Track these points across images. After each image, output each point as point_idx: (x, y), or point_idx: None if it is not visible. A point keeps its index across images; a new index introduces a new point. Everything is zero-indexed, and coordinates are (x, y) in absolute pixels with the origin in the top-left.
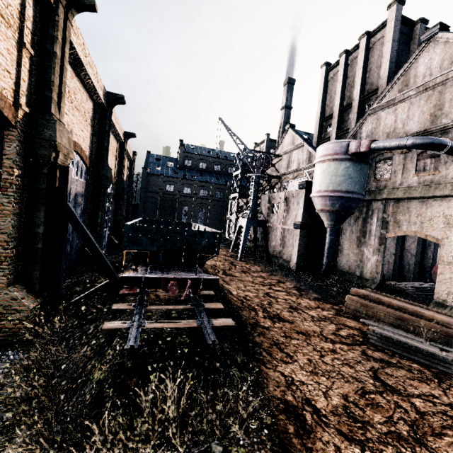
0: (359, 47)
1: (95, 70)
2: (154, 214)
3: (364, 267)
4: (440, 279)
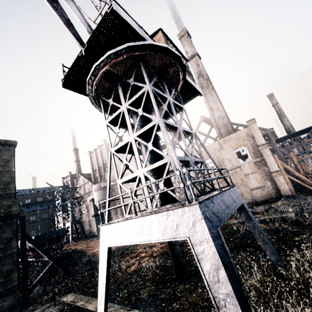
0: (98, 149)
1: None
2: None
3: None
4: None
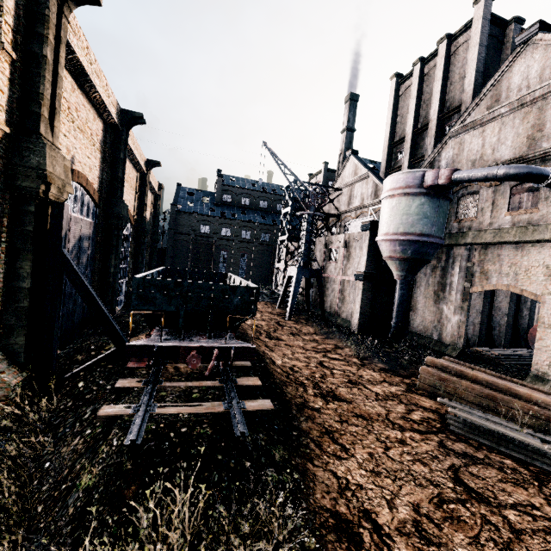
0: (438, 53)
1: (105, 81)
2: (185, 260)
3: (444, 330)
4: (540, 347)
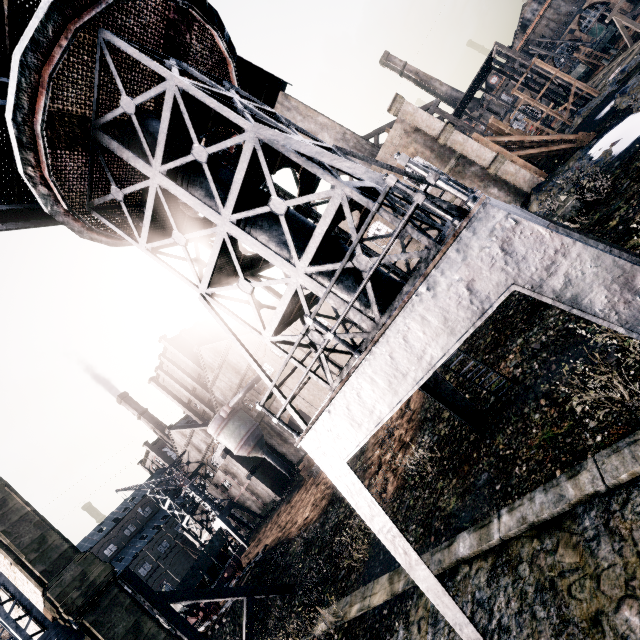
0: (164, 362)
1: None
2: None
3: (300, 448)
4: None
